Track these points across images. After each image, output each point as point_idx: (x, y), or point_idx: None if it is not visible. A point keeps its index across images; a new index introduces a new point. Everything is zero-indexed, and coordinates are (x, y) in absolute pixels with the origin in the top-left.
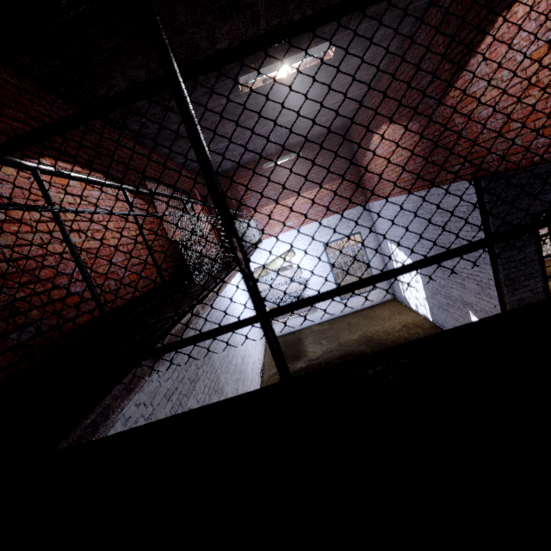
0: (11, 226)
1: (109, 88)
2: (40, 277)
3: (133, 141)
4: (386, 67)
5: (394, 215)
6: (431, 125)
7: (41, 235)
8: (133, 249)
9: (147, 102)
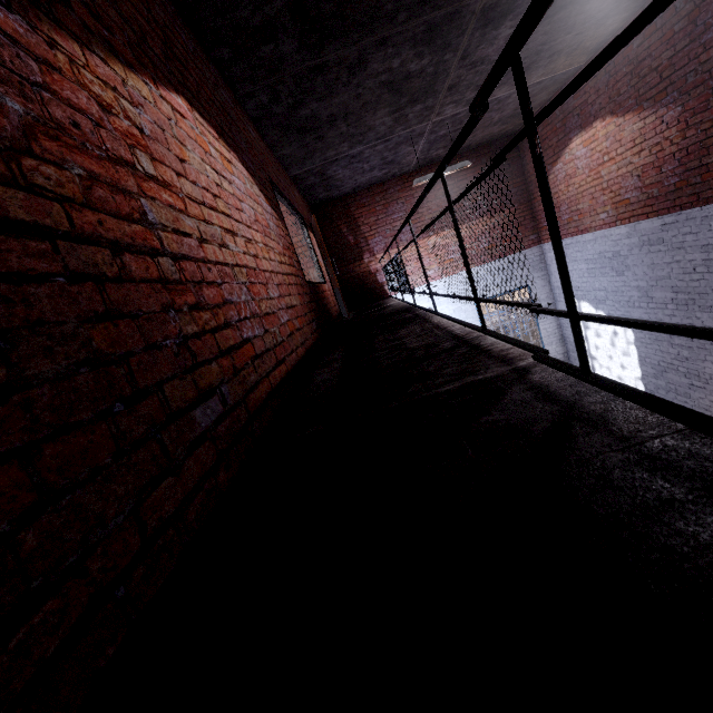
0: (161, 192)
1: (256, 6)
2: (209, 300)
3: (252, 125)
4: (621, 26)
5: (595, 258)
6: (712, 105)
7: (197, 224)
8: (282, 282)
9: (297, 47)
